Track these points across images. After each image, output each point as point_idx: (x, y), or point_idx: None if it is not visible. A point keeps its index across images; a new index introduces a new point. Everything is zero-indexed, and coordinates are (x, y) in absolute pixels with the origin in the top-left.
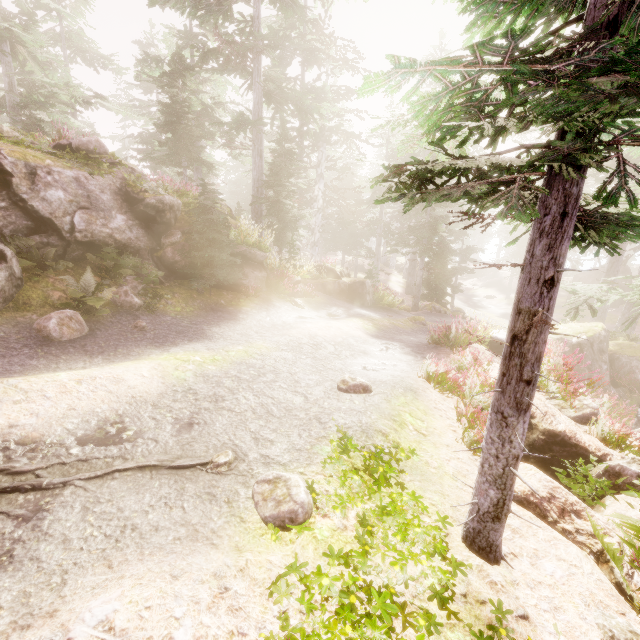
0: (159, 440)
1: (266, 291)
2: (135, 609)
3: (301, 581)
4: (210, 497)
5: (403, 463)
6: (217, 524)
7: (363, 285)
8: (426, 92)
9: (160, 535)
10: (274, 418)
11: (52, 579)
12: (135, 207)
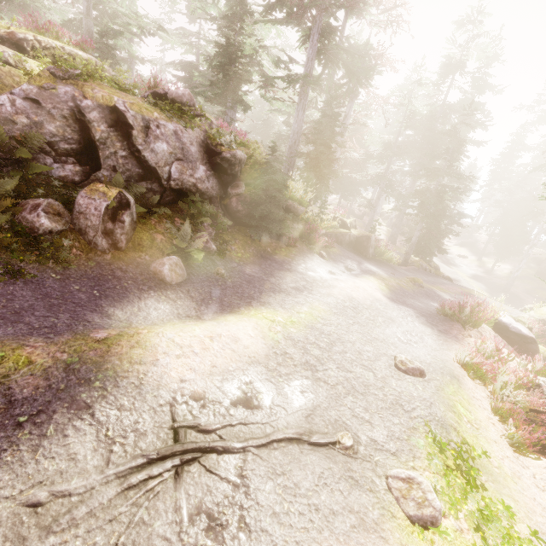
0: (286, 408)
1: (299, 241)
2: None
3: None
4: (355, 482)
5: (474, 460)
6: (375, 515)
7: (369, 239)
8: None
9: (339, 520)
10: (359, 394)
11: None
12: (213, 159)
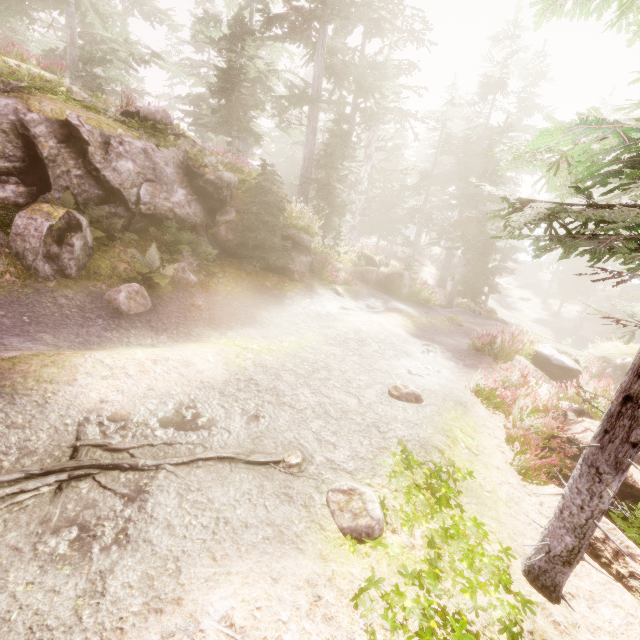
0: (231, 431)
1: (309, 276)
2: (248, 608)
3: (383, 598)
4: (288, 498)
5: (459, 483)
6: (299, 528)
7: (401, 277)
8: (562, 121)
9: (250, 532)
10: (332, 419)
11: (167, 564)
12: (195, 182)
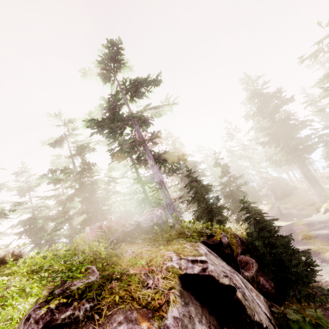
0: None
1: None
2: None
3: None
4: None
5: None
6: None
7: None
8: None
9: None
10: None
11: None
12: (221, 254)
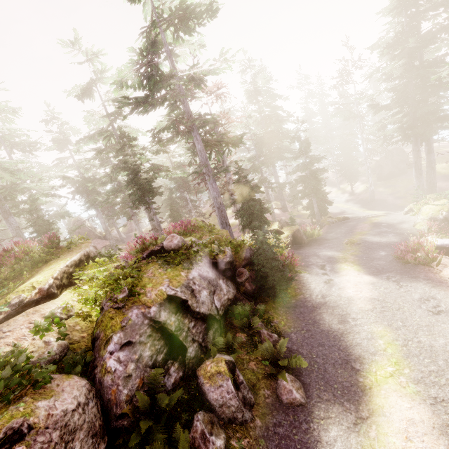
0: None
1: None
2: None
3: None
4: None
5: None
6: None
7: (299, 231)
8: None
9: None
10: None
11: None
12: (220, 269)
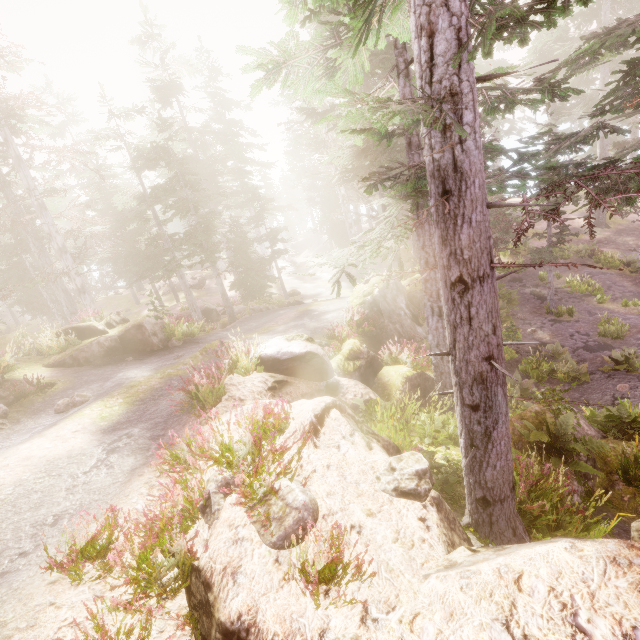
0: None
1: None
2: None
3: None
4: None
5: None
6: None
7: (141, 328)
8: None
9: None
10: None
11: None
12: None
